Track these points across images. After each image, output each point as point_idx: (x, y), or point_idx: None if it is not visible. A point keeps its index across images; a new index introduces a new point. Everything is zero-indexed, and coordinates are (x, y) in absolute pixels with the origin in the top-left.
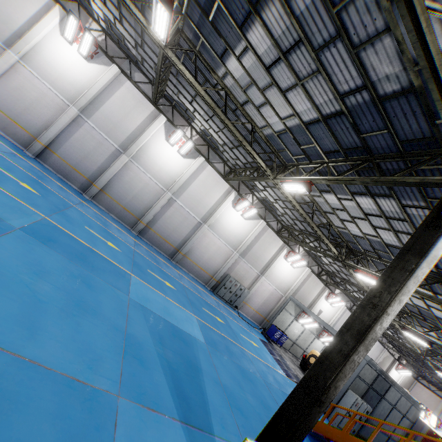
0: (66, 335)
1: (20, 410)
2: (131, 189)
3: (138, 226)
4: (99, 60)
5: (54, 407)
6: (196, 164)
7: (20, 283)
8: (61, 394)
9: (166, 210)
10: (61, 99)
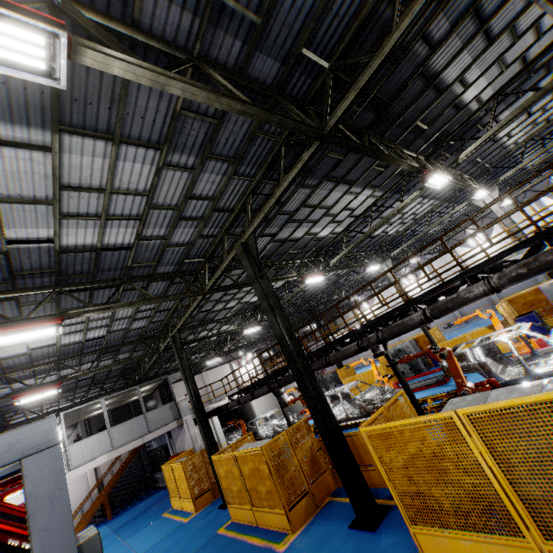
0: None
1: None
2: None
3: None
4: (418, 273)
5: None
6: (497, 230)
7: None
8: None
9: None
10: None
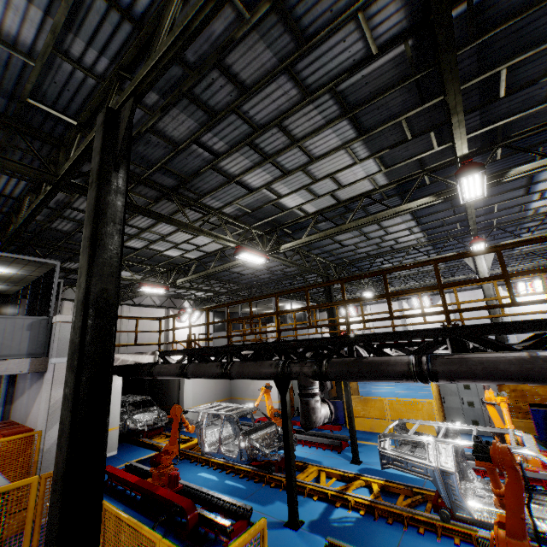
0: None
1: None
2: None
3: None
4: (435, 301)
5: None
6: None
7: None
8: None
9: None
10: None
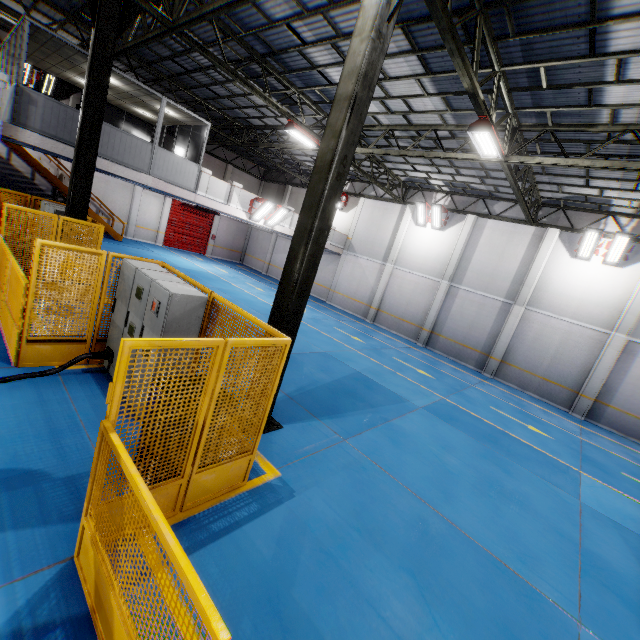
0: (483, 513)
1: (445, 557)
2: (544, 348)
3: (579, 403)
4: (452, 222)
5: (479, 575)
6: None
7: (429, 452)
8: (486, 568)
9: (624, 366)
10: (430, 280)
